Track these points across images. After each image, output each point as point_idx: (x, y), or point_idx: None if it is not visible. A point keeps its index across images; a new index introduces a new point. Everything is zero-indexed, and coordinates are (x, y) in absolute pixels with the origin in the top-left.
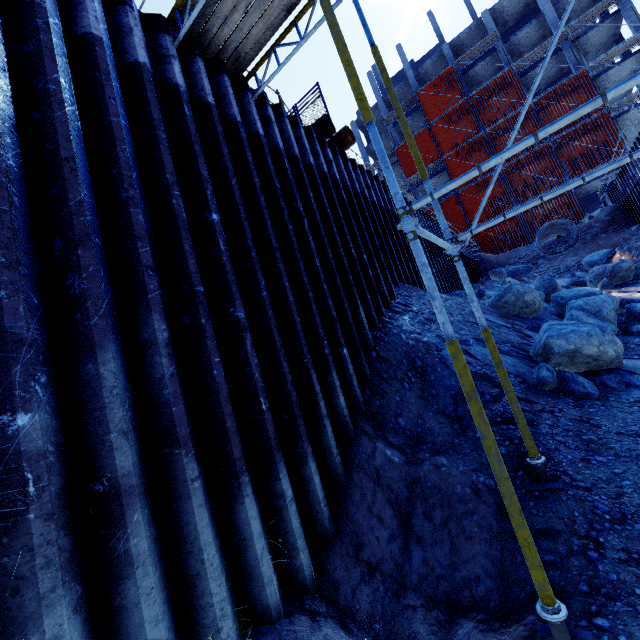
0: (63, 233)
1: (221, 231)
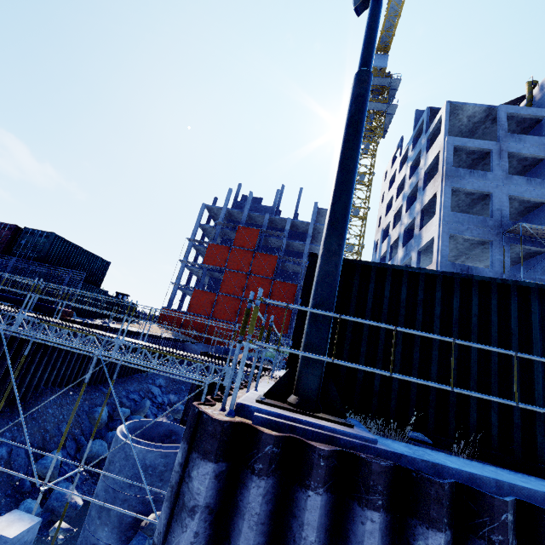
0: None
1: None
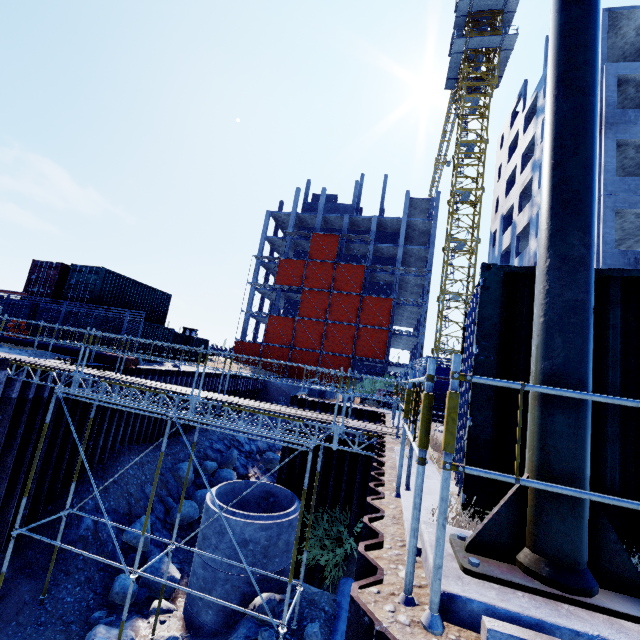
0: None
1: None
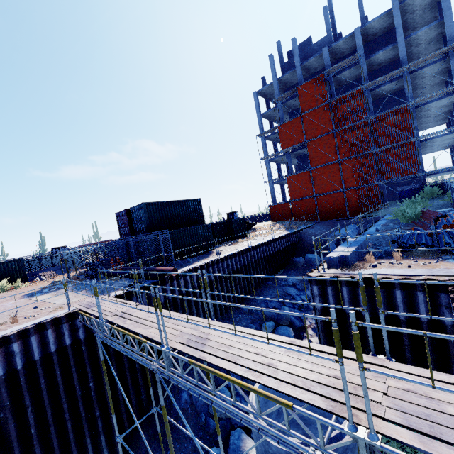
0: (47, 425)
1: (93, 388)
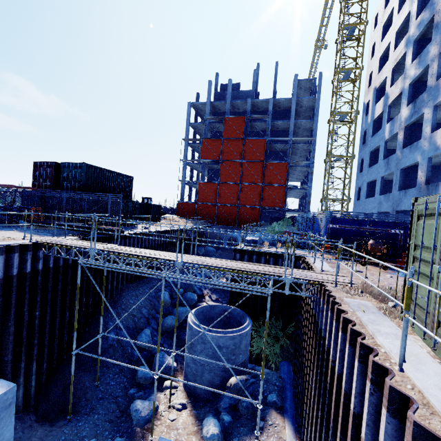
0: None
1: (38, 317)
